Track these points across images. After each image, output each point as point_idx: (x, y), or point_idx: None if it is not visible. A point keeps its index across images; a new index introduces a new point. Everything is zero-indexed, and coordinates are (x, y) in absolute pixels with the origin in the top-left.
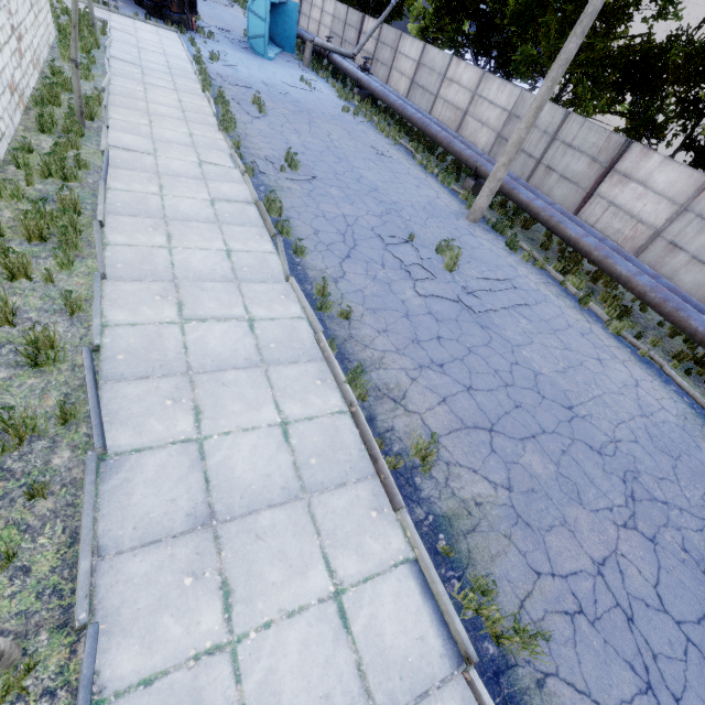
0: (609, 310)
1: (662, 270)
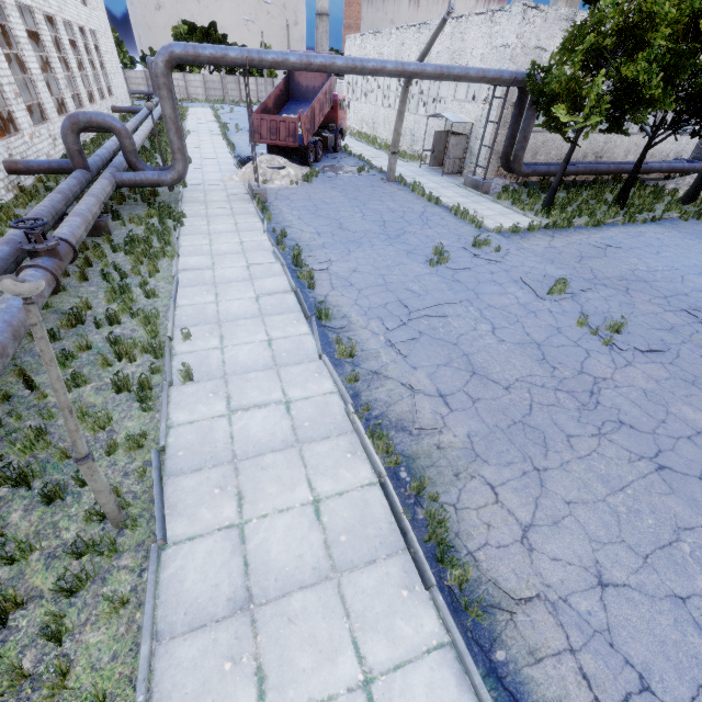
0: None
1: None
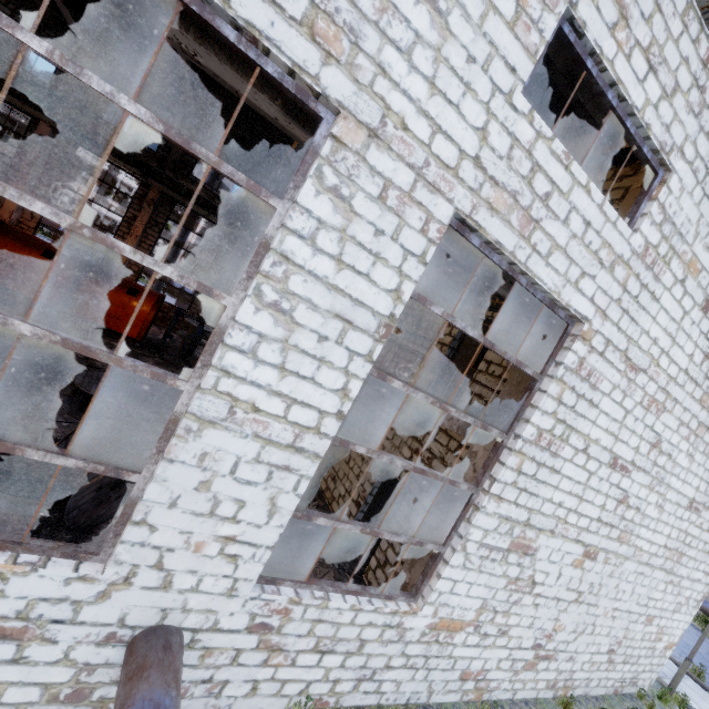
0: (699, 622)
1: (708, 601)
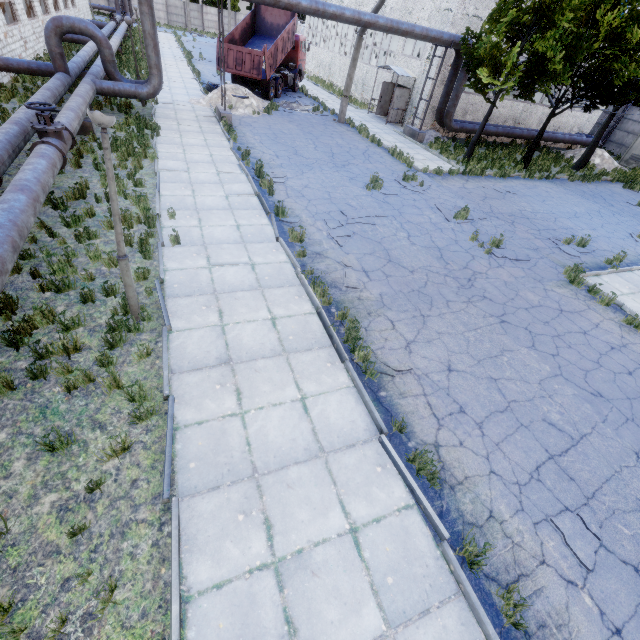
0: None
1: None
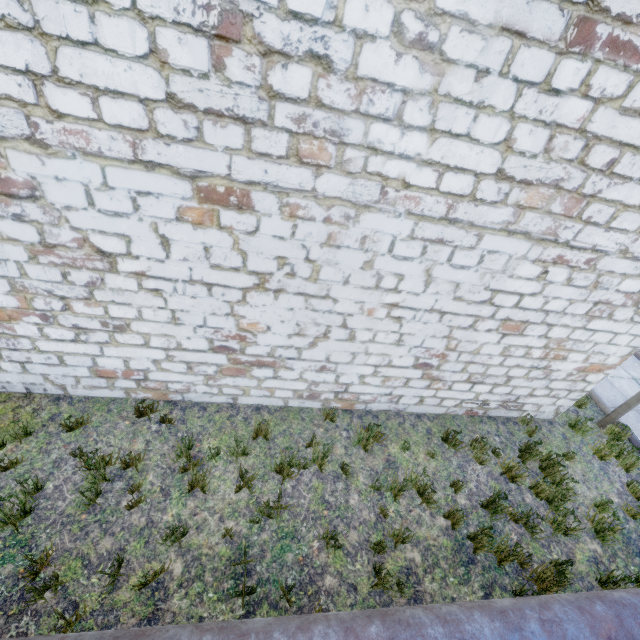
0: None
1: None
